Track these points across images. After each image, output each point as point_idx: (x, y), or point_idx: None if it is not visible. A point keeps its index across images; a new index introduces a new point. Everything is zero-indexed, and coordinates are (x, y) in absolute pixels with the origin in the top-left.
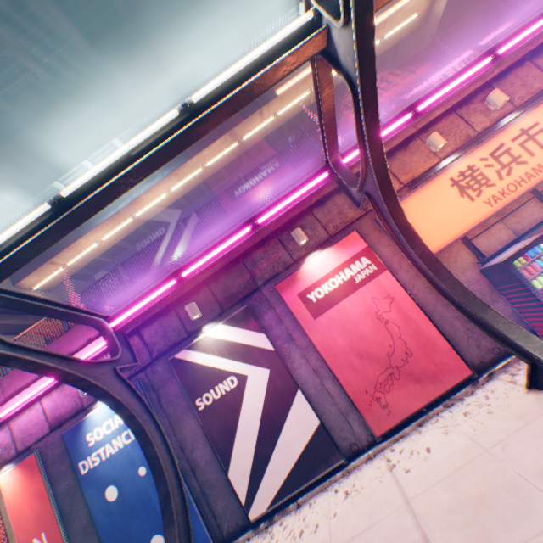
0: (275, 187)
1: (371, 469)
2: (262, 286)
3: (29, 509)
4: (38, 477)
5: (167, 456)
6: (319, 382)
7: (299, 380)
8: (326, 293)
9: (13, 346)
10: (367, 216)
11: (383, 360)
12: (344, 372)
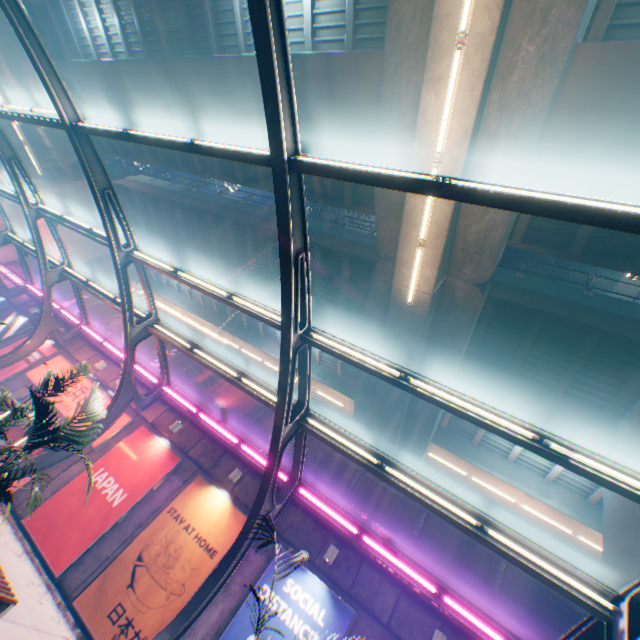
0: (101, 321)
1: None
2: None
3: None
4: None
5: None
6: None
7: None
8: None
9: None
10: (70, 355)
11: None
12: None
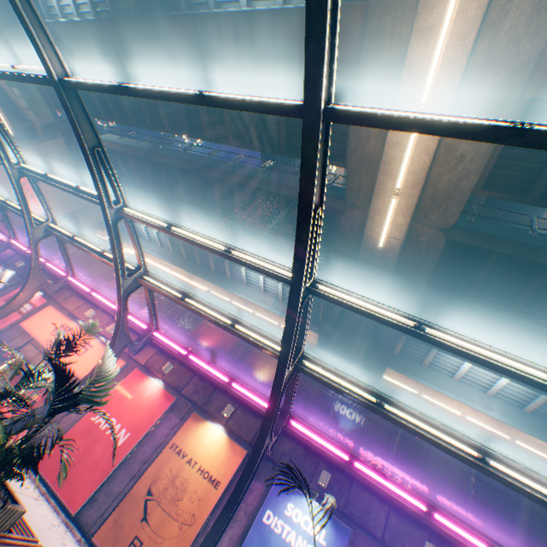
0: (84, 272)
1: None
2: None
3: None
4: None
5: None
6: None
7: None
8: None
9: None
10: (59, 305)
11: None
12: None
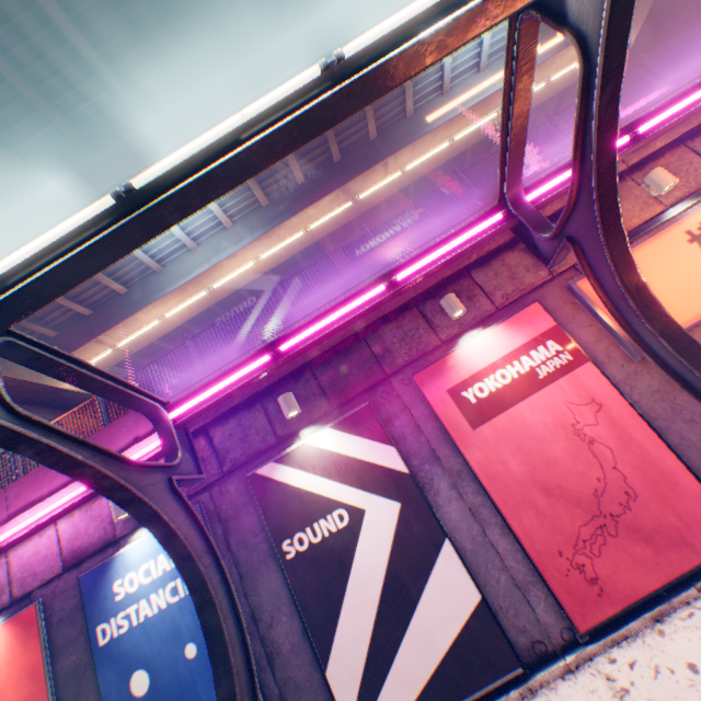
0: (415, 239)
1: (577, 692)
2: (392, 376)
3: (13, 694)
4: (35, 642)
5: (235, 629)
6: (478, 530)
7: (445, 524)
8: (491, 390)
9: (27, 420)
10: (554, 283)
11: (588, 502)
12: (521, 516)
